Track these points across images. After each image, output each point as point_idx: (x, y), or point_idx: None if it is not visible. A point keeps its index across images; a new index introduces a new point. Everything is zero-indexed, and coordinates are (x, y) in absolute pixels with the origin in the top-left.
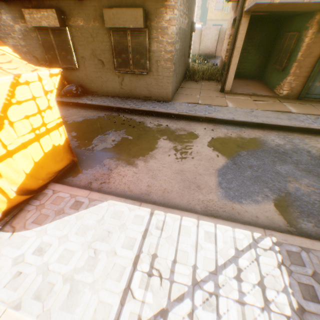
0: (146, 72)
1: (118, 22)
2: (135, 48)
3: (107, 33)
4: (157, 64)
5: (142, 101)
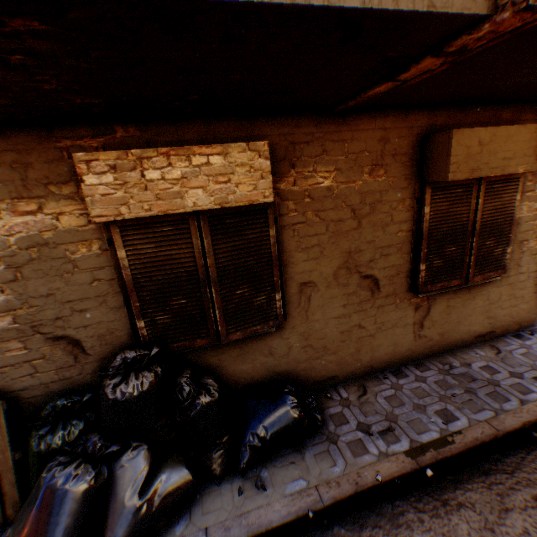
0: (499, 273)
1: (487, 161)
2: (487, 222)
3: (406, 197)
4: (519, 249)
5: (499, 355)
